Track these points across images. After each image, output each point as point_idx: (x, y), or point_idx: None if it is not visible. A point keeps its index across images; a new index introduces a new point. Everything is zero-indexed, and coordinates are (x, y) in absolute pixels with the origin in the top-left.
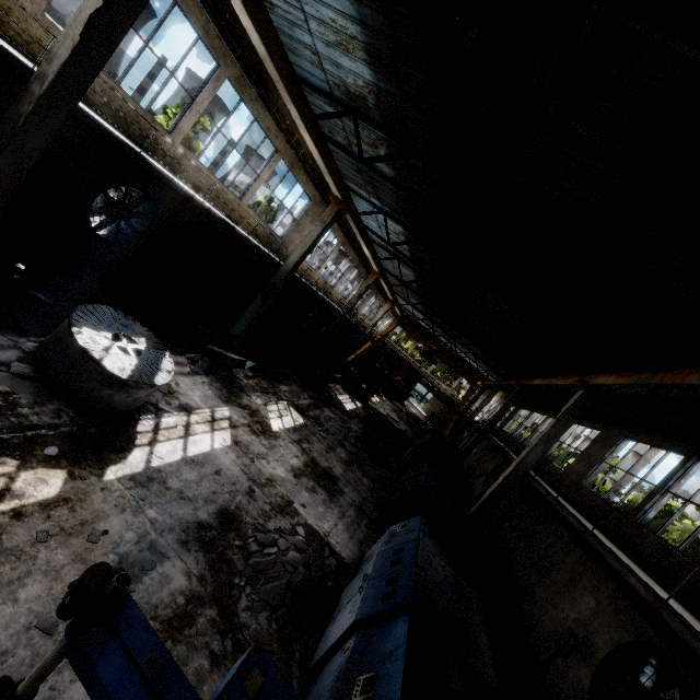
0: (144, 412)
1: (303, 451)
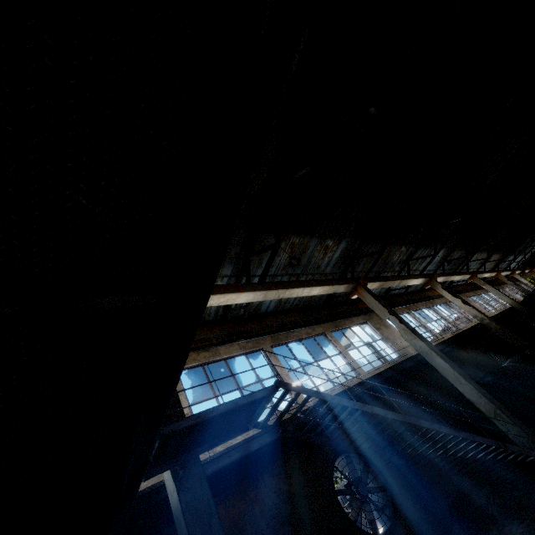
0: None
1: None
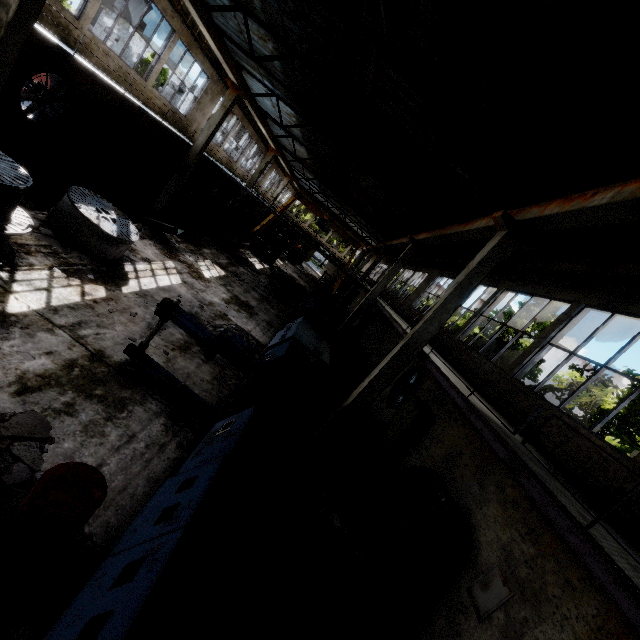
0: (125, 261)
1: (228, 291)
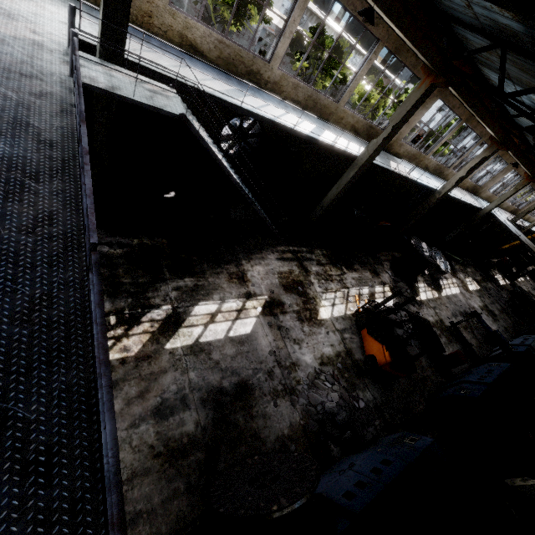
0: (439, 278)
1: (481, 301)
